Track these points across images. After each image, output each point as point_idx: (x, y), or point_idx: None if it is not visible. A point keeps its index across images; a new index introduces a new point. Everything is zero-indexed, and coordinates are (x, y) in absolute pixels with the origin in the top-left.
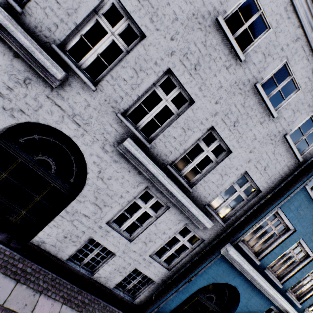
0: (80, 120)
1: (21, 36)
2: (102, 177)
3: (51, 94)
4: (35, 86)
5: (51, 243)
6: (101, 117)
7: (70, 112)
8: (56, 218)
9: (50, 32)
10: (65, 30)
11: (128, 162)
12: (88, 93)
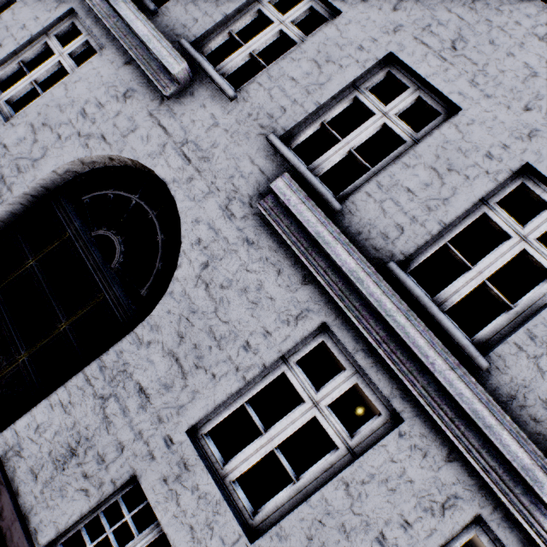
0: (193, 151)
1: (140, 25)
2: (209, 279)
3: (158, 109)
4: (137, 100)
5: (32, 461)
6: (235, 145)
7: (180, 138)
8: (74, 381)
9: (184, 29)
10: (207, 24)
11: (278, 247)
12: (219, 105)
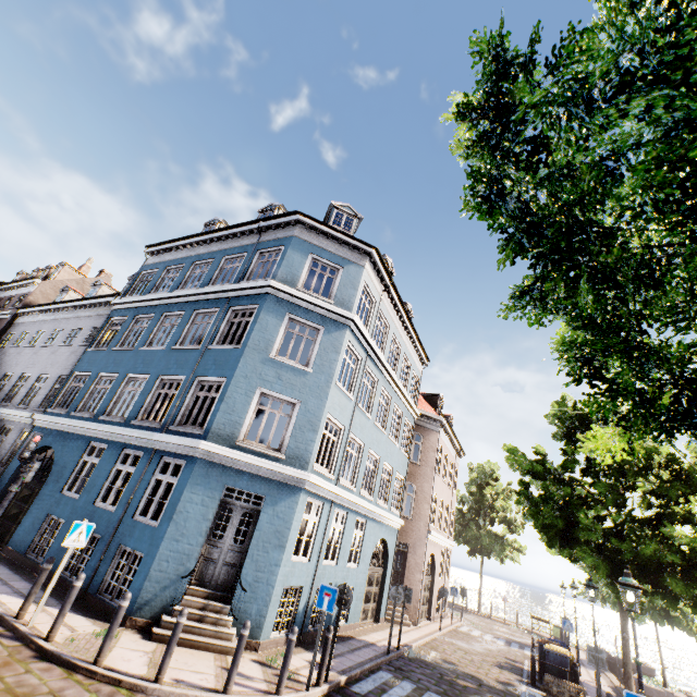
0: None
1: None
2: None
3: None
4: None
5: None
6: None
7: None
8: None
9: None
10: None
11: None
12: None
